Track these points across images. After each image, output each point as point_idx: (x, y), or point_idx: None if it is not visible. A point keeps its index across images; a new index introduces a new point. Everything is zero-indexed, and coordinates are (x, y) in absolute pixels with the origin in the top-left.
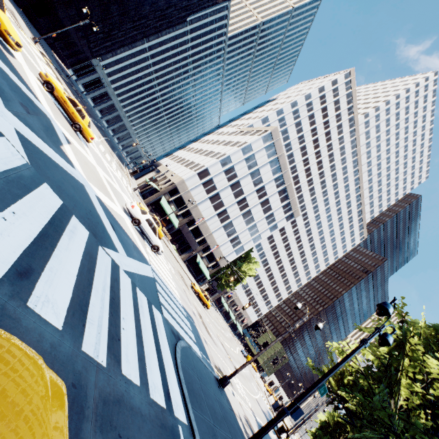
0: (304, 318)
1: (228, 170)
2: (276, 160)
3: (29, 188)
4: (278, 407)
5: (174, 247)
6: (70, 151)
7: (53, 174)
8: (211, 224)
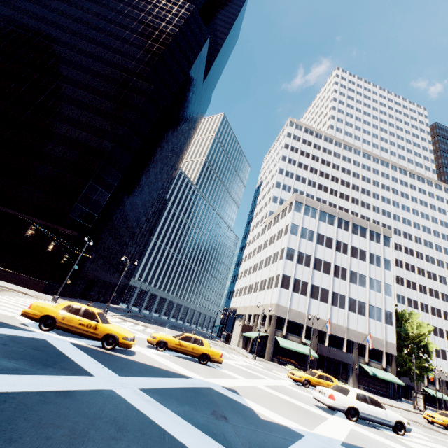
0: None
1: (298, 259)
2: (322, 213)
3: None
4: None
5: (338, 381)
6: (256, 406)
7: None
8: (337, 319)
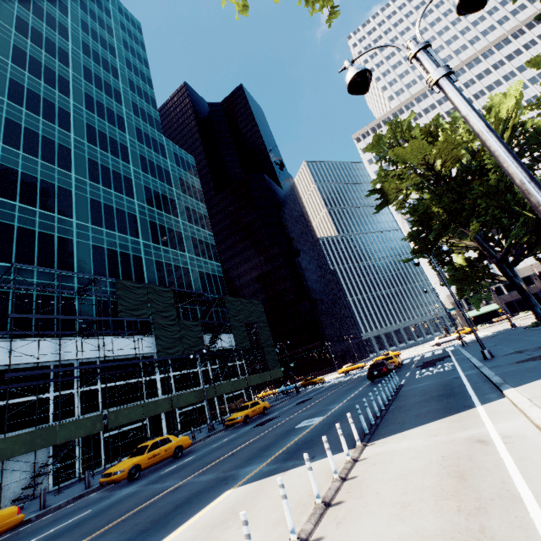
0: None
1: None
2: None
3: None
4: None
5: (522, 313)
6: None
7: None
8: None
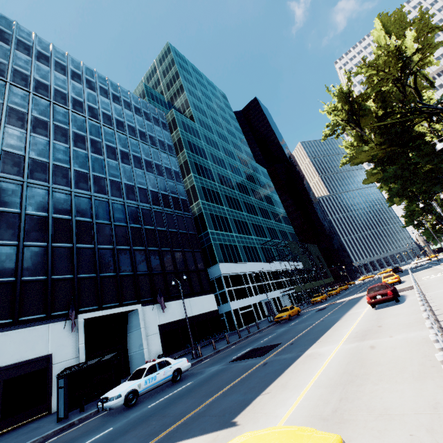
0: None
1: None
2: None
3: None
4: None
5: None
6: None
7: None
8: None
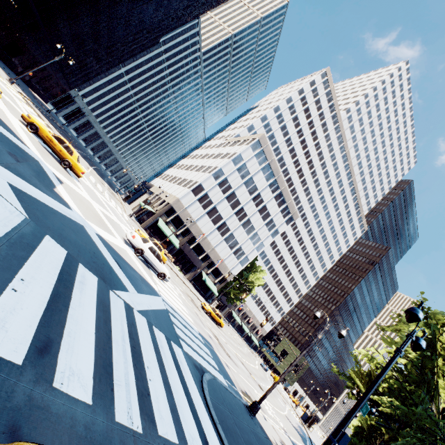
0: (325, 327)
1: (221, 183)
2: (268, 166)
3: (32, 246)
4: (307, 419)
5: (178, 268)
6: (63, 191)
7: (53, 222)
8: (212, 239)
